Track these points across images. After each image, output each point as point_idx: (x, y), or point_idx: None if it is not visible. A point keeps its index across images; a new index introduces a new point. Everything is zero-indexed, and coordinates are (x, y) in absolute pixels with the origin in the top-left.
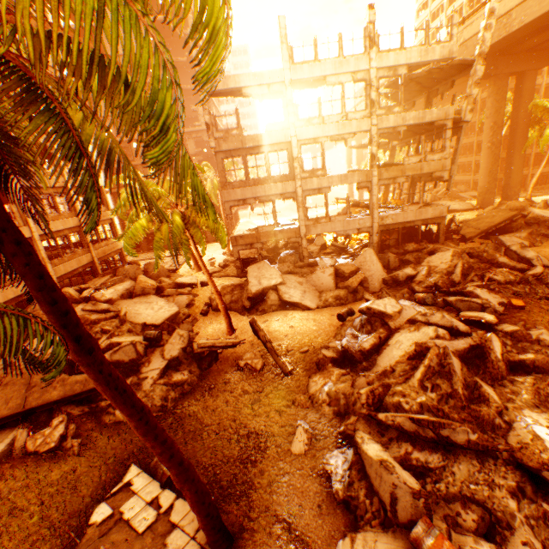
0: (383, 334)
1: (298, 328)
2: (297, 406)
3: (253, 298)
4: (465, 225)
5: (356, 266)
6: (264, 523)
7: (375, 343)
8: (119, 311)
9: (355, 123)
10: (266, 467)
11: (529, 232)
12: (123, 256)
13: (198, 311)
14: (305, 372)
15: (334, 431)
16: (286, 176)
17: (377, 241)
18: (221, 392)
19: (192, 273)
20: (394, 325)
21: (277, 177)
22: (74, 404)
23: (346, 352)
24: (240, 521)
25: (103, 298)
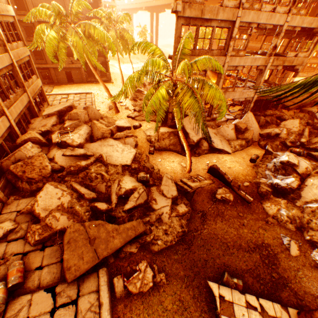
0: (297, 178)
1: (233, 169)
2: (270, 224)
3: (193, 145)
4: (285, 99)
5: (246, 124)
6: (310, 300)
7: (299, 184)
8: (97, 156)
9: (278, 17)
10: (284, 266)
11: (316, 109)
12: (43, 93)
13: (144, 150)
14: (256, 200)
15: (303, 239)
16: (221, 51)
17: (252, 107)
18: (214, 217)
19: (112, 114)
20: (299, 171)
21: (215, 52)
22: (127, 244)
23: (285, 190)
24: (296, 302)
25: (75, 144)
